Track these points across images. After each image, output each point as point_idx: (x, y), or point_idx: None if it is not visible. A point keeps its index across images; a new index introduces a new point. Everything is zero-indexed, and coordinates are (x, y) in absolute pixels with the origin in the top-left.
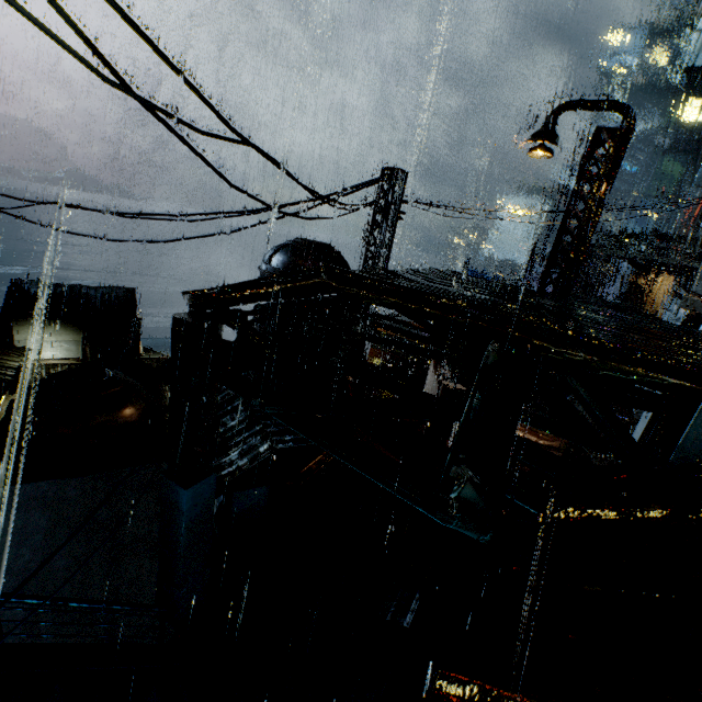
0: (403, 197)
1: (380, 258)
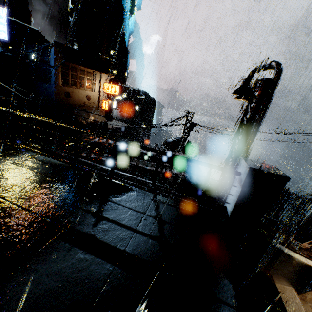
0: (192, 122)
1: (179, 145)
